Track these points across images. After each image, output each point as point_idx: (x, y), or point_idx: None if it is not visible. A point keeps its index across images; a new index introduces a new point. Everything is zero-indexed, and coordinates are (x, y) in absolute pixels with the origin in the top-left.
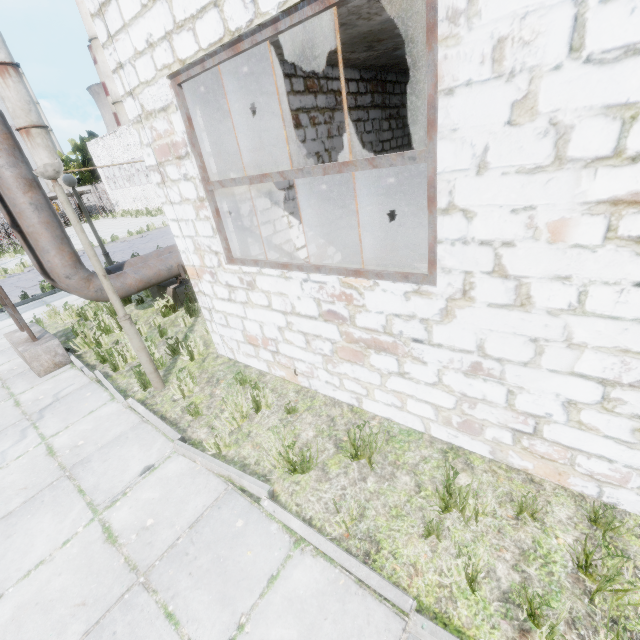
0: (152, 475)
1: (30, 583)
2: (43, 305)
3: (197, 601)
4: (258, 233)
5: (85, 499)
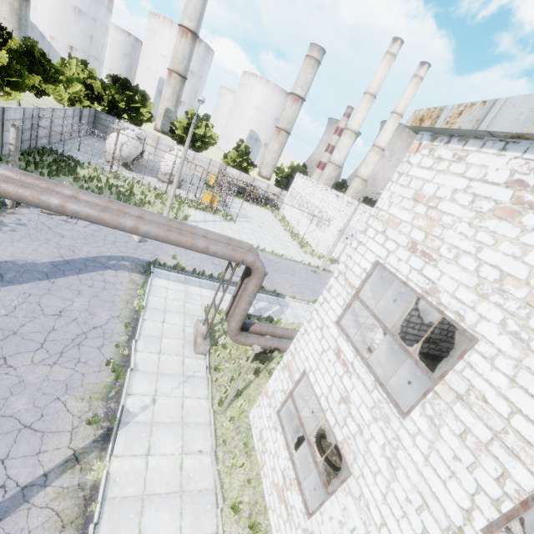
0: (200, 455)
1: (161, 459)
2: (213, 290)
3: (188, 517)
4: (301, 392)
5: (182, 442)
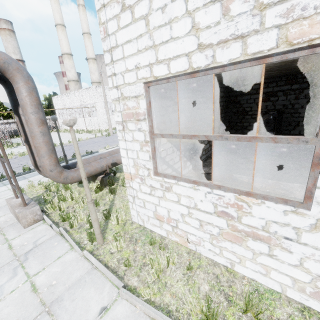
0: (106, 315)
1: None
2: (24, 179)
3: None
4: (160, 155)
5: None
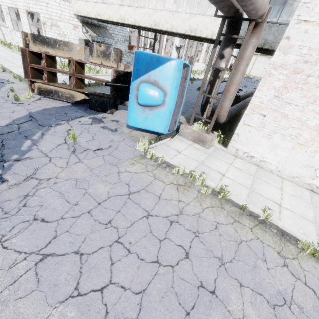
0: None
1: None
2: None
3: None
4: None
5: None
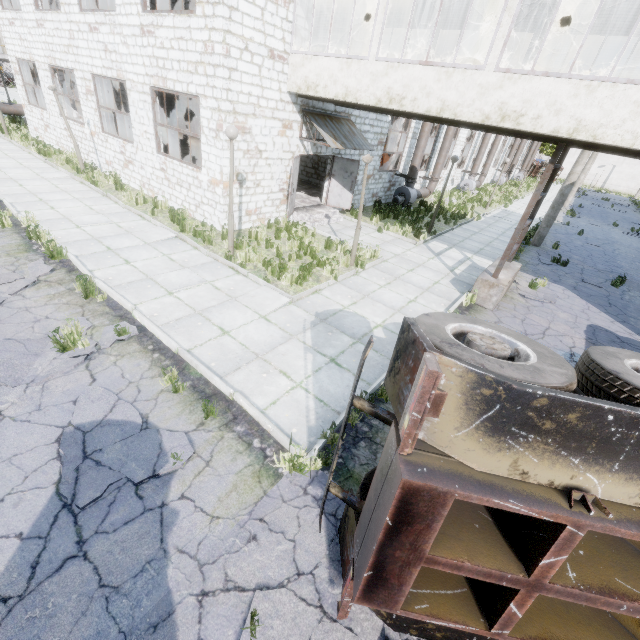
0: None
1: None
2: None
3: None
4: None
5: None
